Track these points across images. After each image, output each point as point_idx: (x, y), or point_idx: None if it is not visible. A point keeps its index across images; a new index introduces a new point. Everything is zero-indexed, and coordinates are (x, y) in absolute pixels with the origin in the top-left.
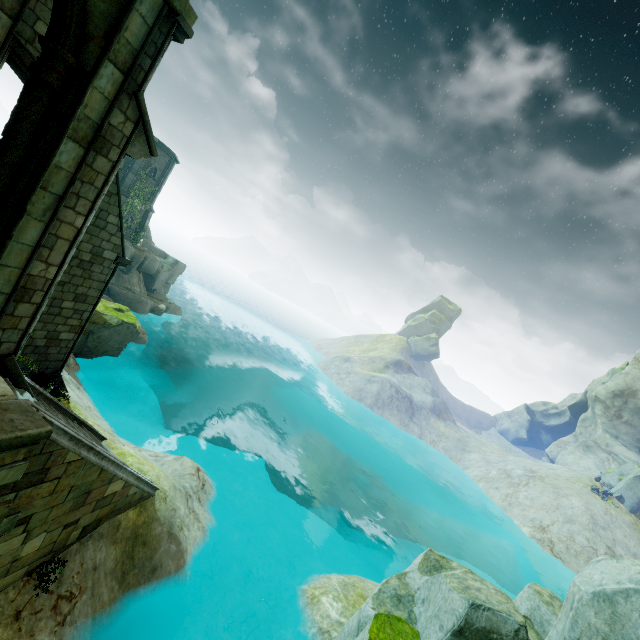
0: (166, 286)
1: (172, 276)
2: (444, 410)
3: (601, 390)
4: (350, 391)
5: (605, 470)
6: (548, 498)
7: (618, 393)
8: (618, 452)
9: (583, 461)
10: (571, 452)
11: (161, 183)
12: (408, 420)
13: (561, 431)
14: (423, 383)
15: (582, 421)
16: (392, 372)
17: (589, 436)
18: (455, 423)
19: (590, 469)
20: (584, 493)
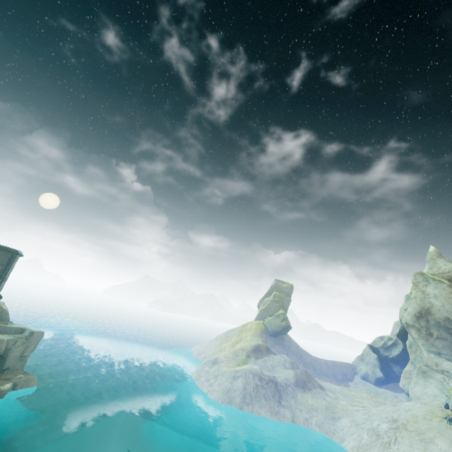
0: (22, 359)
1: (27, 348)
2: (307, 379)
3: (407, 316)
4: (219, 396)
5: (448, 392)
6: (419, 450)
7: (418, 315)
8: (447, 368)
9: (428, 389)
10: (416, 382)
11: (5, 274)
12: (277, 406)
13: (404, 358)
14: (282, 360)
15: (409, 347)
16: (254, 359)
17: (421, 360)
18: (321, 388)
19: (437, 395)
20: (444, 429)
